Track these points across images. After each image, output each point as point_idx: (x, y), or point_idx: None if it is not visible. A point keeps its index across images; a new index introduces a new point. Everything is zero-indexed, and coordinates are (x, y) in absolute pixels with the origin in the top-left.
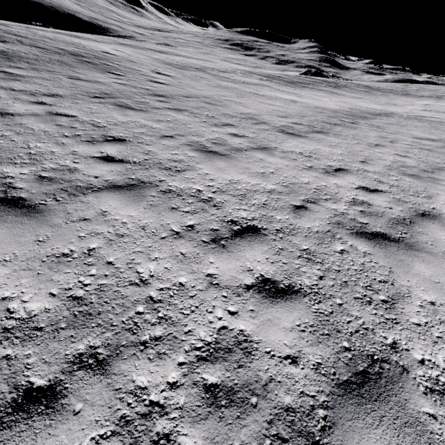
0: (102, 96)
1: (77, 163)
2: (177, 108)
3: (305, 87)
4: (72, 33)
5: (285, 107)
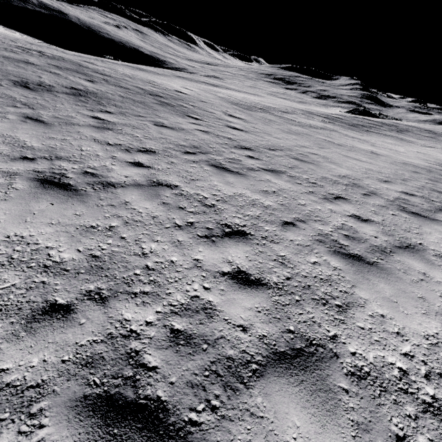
0: (193, 152)
1: (208, 289)
2: (272, 169)
3: (369, 131)
4: (138, 66)
5: (374, 164)
